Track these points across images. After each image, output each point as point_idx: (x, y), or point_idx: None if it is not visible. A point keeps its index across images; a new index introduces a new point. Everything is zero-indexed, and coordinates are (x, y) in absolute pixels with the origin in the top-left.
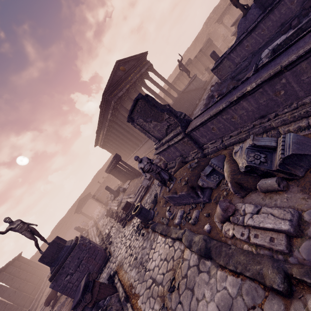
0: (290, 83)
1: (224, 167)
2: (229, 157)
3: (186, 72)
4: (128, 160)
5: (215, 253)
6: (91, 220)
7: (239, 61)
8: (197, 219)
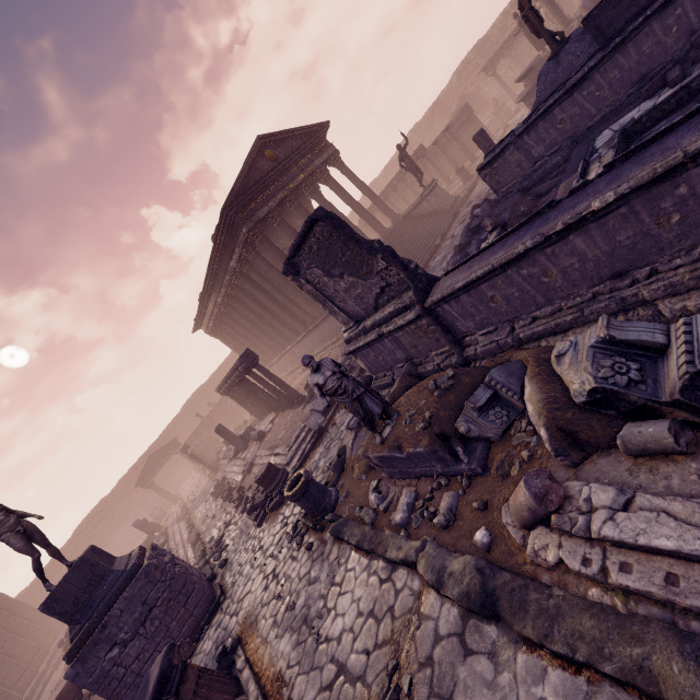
0: (697, 197)
1: (522, 391)
2: (536, 366)
3: (416, 174)
4: (271, 366)
5: (510, 606)
6: (175, 505)
7: (542, 154)
8: (452, 515)
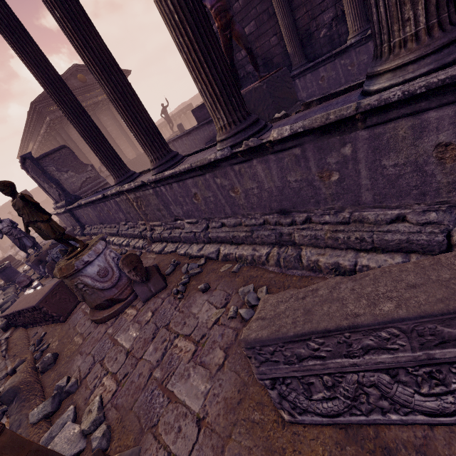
0: (102, 211)
1: None
2: None
3: (169, 123)
4: None
5: None
6: None
7: (181, 153)
8: None
